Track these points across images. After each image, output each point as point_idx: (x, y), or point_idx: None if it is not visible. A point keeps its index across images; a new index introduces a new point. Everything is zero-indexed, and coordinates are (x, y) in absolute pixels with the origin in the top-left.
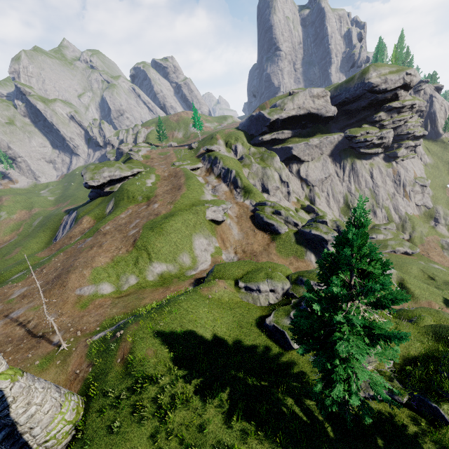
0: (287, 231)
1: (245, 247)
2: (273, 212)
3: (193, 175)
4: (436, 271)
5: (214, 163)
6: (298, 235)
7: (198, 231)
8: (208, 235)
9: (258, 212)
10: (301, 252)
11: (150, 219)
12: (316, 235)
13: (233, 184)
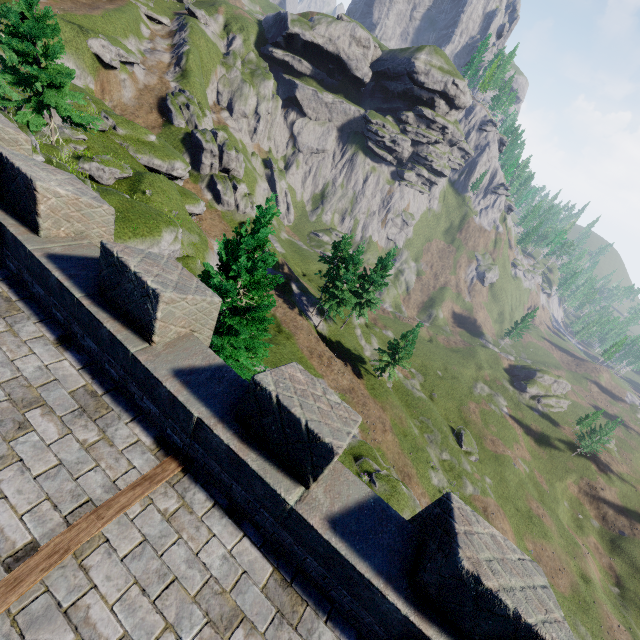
0: (183, 127)
1: (128, 114)
2: (185, 104)
3: (136, 17)
4: None
5: (181, 28)
6: (189, 136)
7: (70, 53)
8: (84, 68)
9: (168, 94)
10: (180, 151)
11: (15, 0)
12: (199, 139)
13: (177, 61)
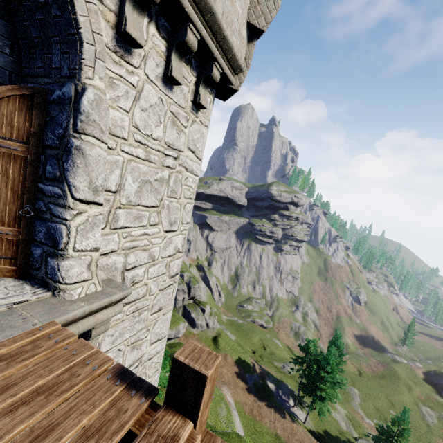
0: None
1: None
2: None
3: None
4: (271, 344)
5: None
6: None
7: None
8: None
9: None
10: None
11: None
12: None
13: None
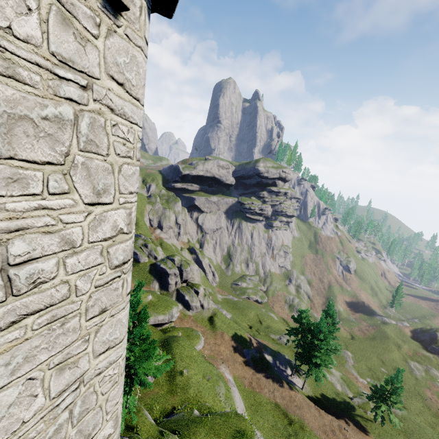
0: (147, 261)
1: None
2: (143, 244)
3: None
4: (267, 318)
5: None
6: (153, 266)
7: None
8: None
9: None
10: (150, 280)
11: None
12: (163, 268)
13: None
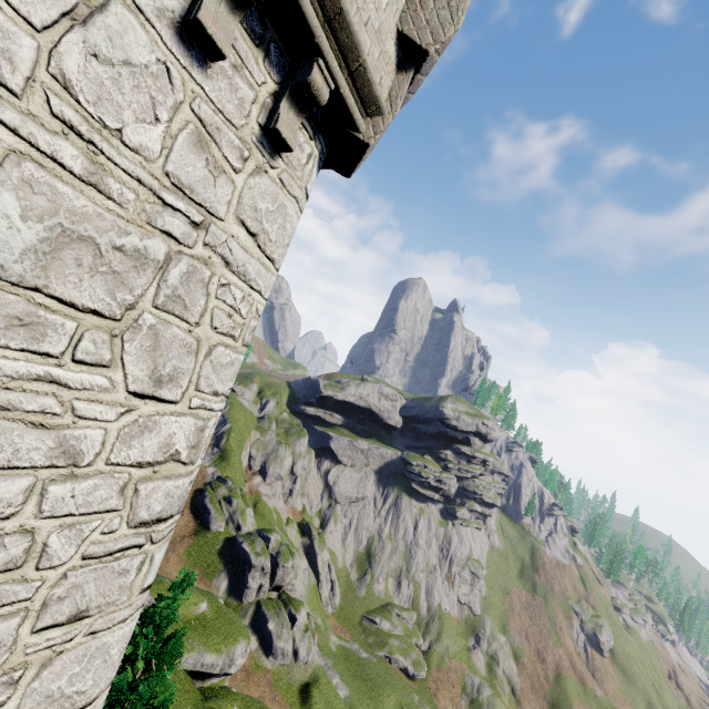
0: (222, 530)
1: None
2: (226, 497)
3: None
4: None
5: None
6: (230, 542)
7: None
8: None
9: (207, 488)
10: (215, 568)
11: None
12: (245, 551)
13: (216, 440)
